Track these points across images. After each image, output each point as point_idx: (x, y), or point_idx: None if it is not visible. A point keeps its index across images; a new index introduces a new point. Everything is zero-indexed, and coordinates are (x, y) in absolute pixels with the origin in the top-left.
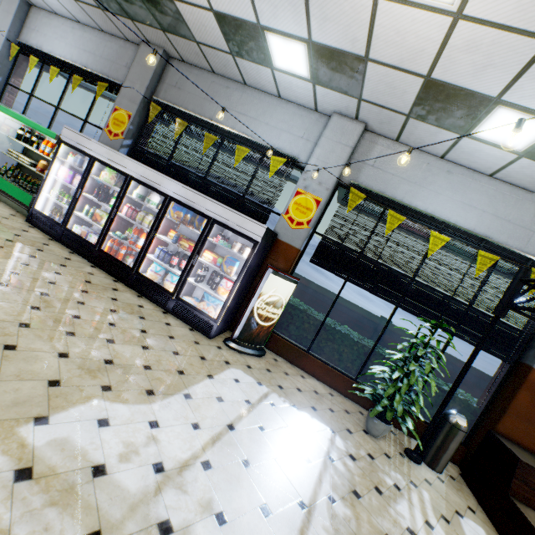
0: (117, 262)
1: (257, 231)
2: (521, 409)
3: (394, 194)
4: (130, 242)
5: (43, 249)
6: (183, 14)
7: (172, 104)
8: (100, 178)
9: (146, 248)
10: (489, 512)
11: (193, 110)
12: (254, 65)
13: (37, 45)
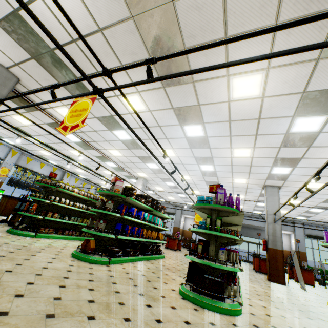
0: None
1: None
2: None
3: (28, 167)
4: None
5: None
6: None
7: None
8: None
9: None
10: None
11: None
12: None
13: None
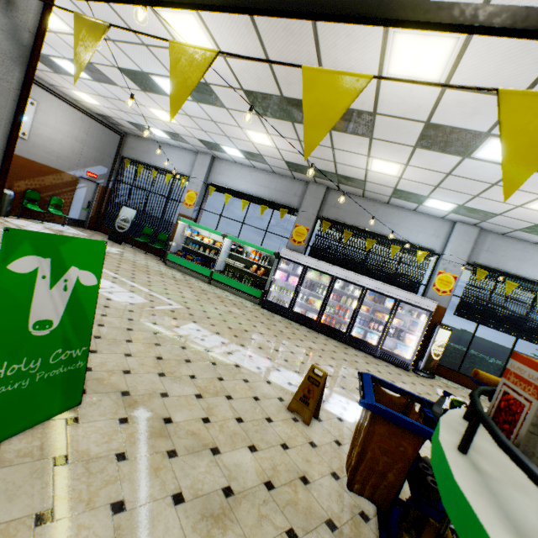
0: (334, 329)
1: (431, 305)
2: None
3: (504, 267)
4: (340, 316)
5: (296, 328)
6: (367, 184)
7: (337, 220)
8: (308, 277)
9: (354, 320)
10: None
11: (350, 221)
12: (405, 202)
13: (223, 183)
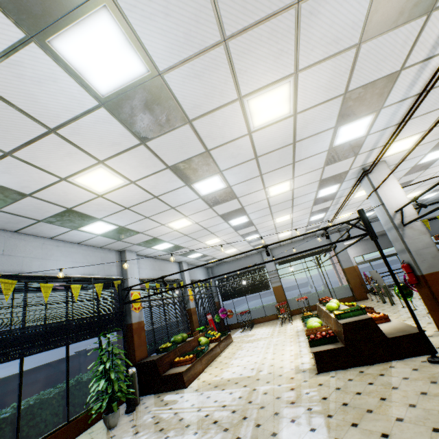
0: None
1: None
2: (138, 343)
3: (31, 270)
4: None
5: None
6: None
7: None
8: None
9: None
10: (161, 390)
11: None
12: None
13: None
